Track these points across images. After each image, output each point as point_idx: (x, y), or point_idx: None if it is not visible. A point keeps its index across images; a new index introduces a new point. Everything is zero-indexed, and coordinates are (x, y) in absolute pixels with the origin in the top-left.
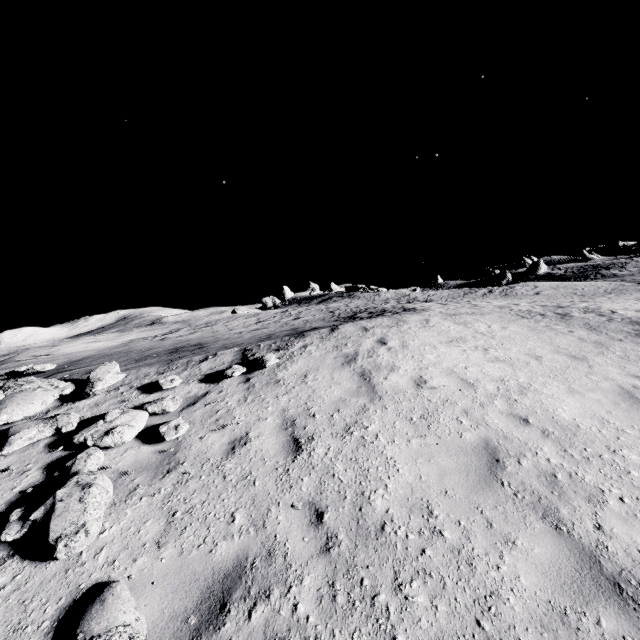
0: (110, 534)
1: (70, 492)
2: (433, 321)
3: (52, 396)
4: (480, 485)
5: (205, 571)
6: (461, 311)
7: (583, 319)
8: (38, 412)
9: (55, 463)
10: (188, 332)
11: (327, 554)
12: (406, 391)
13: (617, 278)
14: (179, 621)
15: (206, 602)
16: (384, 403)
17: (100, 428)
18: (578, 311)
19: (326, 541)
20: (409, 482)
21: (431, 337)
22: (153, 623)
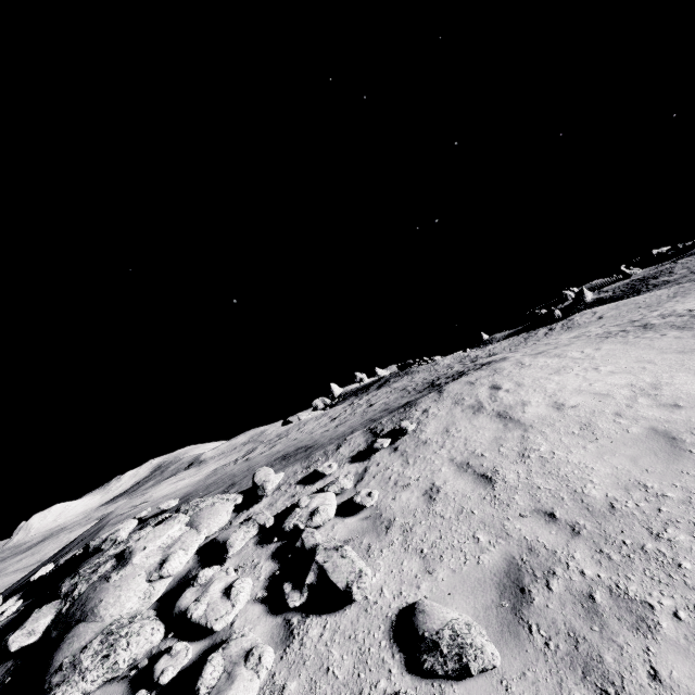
0: (379, 579)
1: (327, 555)
2: (526, 361)
3: (230, 507)
4: (672, 458)
5: (486, 575)
6: (542, 349)
7: (666, 323)
8: (226, 522)
9: (277, 552)
10: (267, 447)
11: (579, 536)
12: (551, 415)
13: (671, 283)
14: (494, 608)
15: (505, 592)
16: (538, 429)
17: (301, 513)
18: (655, 319)
19: (571, 528)
20: (609, 473)
21: (537, 373)
22: (473, 616)
